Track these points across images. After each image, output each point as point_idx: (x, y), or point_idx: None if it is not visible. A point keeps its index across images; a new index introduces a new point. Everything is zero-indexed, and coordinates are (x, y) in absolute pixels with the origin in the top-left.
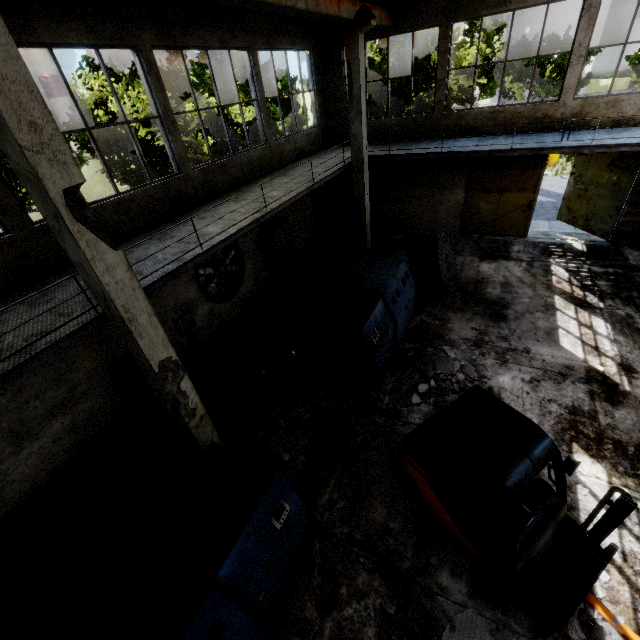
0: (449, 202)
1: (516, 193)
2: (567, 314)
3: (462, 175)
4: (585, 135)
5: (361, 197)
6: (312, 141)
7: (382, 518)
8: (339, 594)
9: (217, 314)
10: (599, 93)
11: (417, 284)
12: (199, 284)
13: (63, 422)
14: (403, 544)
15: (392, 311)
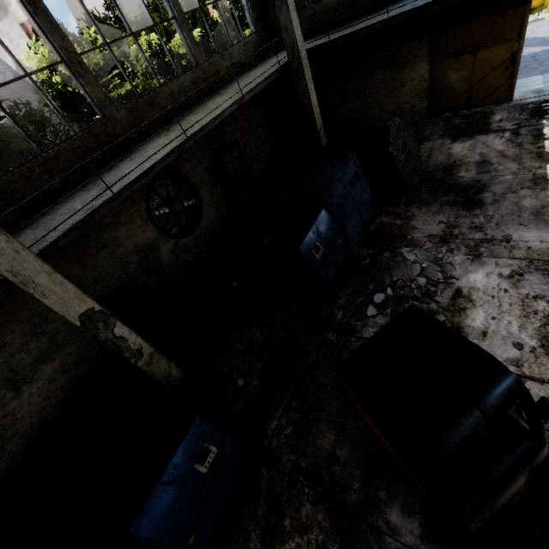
0: (411, 81)
1: (494, 47)
2: None
3: (423, 43)
4: None
5: (307, 100)
6: (252, 51)
7: (329, 445)
8: (282, 526)
9: (182, 249)
10: None
11: (372, 183)
12: (155, 224)
13: (53, 366)
14: (350, 474)
15: (338, 219)
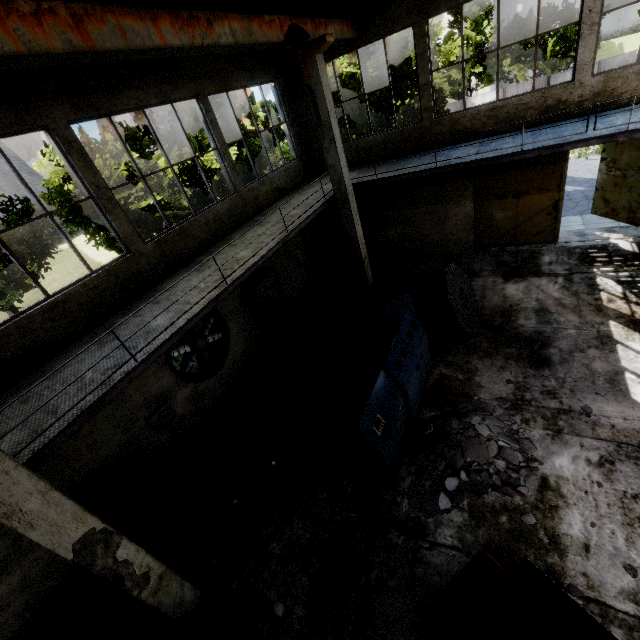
0: (457, 216)
1: (536, 194)
2: (632, 348)
3: (467, 184)
4: (615, 117)
5: (352, 231)
6: (292, 176)
7: None
8: None
9: (202, 394)
10: (614, 57)
11: (429, 330)
12: (173, 368)
13: (10, 582)
14: None
15: (398, 381)
